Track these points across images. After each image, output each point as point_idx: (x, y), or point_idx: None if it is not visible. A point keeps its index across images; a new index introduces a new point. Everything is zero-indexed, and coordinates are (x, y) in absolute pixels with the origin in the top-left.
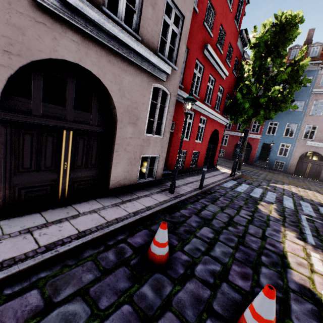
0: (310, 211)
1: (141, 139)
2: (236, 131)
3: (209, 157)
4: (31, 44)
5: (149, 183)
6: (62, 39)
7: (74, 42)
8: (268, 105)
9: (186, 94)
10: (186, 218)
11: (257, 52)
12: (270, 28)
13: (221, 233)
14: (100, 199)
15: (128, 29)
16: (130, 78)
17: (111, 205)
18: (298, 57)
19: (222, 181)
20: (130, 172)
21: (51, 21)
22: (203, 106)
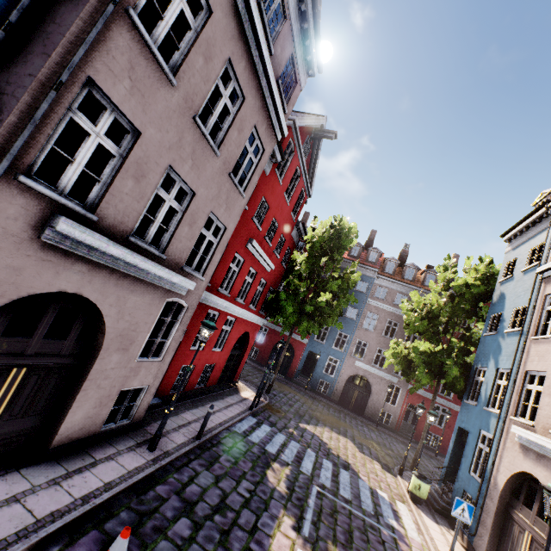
0: (327, 478)
1: (129, 367)
2: (279, 325)
3: (229, 368)
4: (24, 282)
5: (120, 430)
6: (66, 271)
7: (81, 271)
8: (314, 314)
9: (212, 294)
10: (162, 503)
11: (312, 249)
12: (329, 227)
13: (202, 528)
14: (28, 469)
15: (153, 251)
16: (139, 297)
17: (46, 482)
18: (350, 269)
19: (235, 420)
20: (95, 417)
21: (61, 257)
22: (233, 307)
